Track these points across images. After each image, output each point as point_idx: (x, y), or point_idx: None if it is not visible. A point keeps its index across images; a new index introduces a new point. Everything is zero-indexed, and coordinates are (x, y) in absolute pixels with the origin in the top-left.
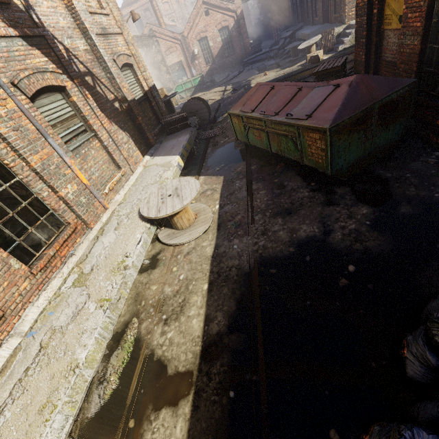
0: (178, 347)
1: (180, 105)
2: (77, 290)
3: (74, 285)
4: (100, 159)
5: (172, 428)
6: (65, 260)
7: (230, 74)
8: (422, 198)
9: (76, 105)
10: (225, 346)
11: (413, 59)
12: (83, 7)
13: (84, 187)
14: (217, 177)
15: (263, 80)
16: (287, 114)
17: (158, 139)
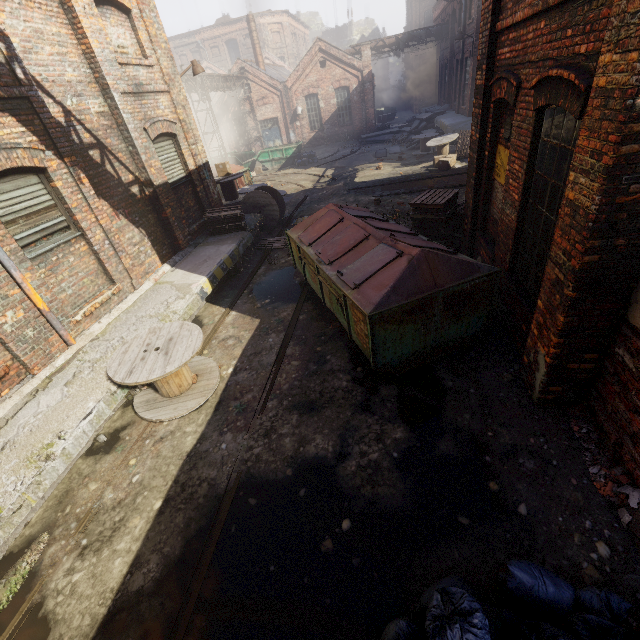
0: (79, 601)
1: (250, 188)
2: None
3: None
4: (82, 269)
5: None
6: None
7: (340, 150)
8: (473, 434)
9: (59, 192)
10: (139, 616)
11: (510, 235)
12: (110, 56)
13: (38, 314)
14: (252, 318)
15: (373, 176)
16: (337, 271)
17: (195, 240)
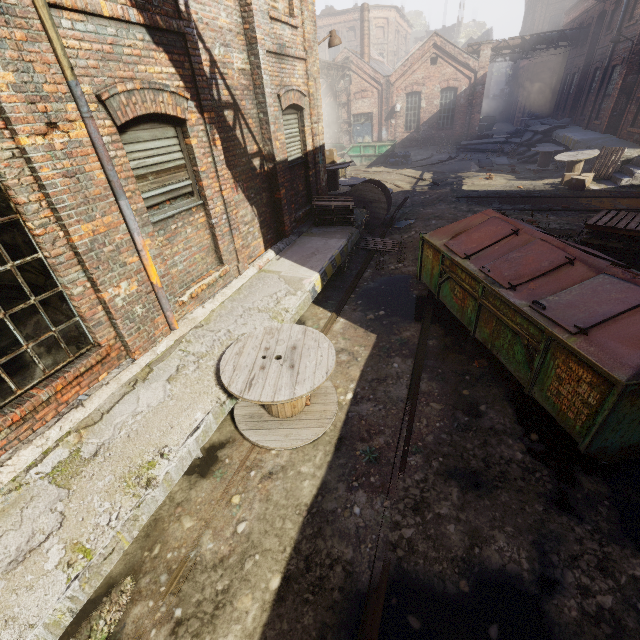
0: None
1: (348, 181)
2: (51, 493)
3: (52, 476)
4: (196, 243)
5: None
6: (63, 411)
7: (435, 155)
8: None
9: (192, 151)
10: None
11: None
12: (263, 7)
13: (150, 289)
14: (365, 331)
15: (484, 186)
16: (534, 302)
17: (298, 228)
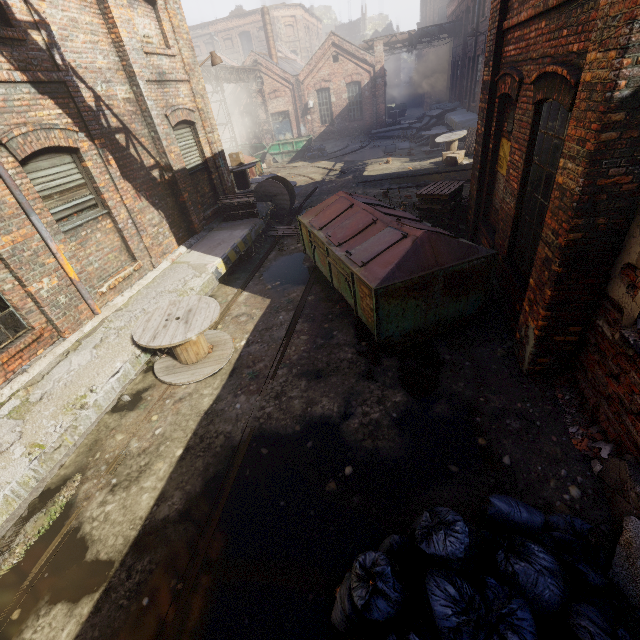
0: (112, 526)
1: (262, 178)
2: (11, 423)
3: (10, 415)
4: (108, 245)
5: (59, 630)
6: (12, 377)
7: (350, 145)
8: (466, 399)
9: (89, 172)
10: (165, 538)
11: (509, 222)
12: (137, 46)
13: (69, 283)
14: (263, 298)
15: (382, 170)
16: (346, 251)
17: (209, 225)
